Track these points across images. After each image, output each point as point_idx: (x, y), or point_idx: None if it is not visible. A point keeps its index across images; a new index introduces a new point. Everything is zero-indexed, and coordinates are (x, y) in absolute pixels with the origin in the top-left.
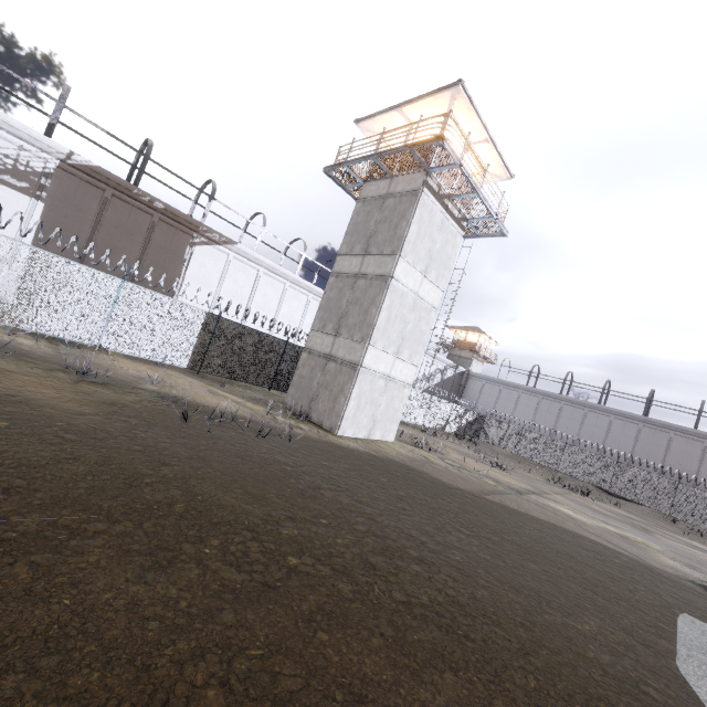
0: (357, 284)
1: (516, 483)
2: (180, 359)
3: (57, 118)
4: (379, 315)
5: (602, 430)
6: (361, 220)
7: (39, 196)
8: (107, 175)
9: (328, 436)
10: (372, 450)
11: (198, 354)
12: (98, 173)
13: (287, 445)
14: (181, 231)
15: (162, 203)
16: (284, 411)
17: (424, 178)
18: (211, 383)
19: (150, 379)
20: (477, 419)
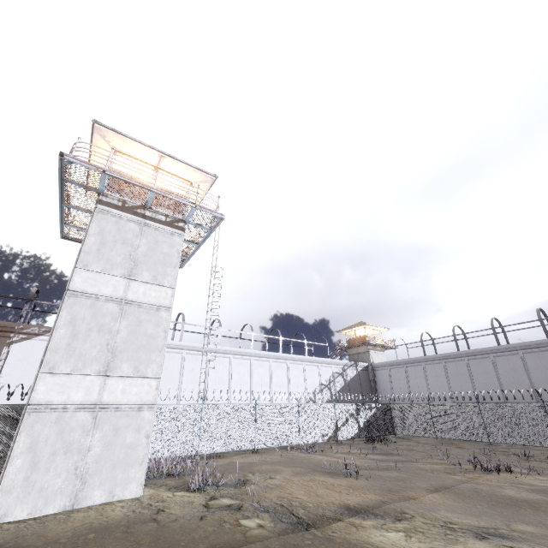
0: None
1: (349, 497)
2: None
3: None
4: (52, 334)
5: (520, 371)
6: None
7: None
8: None
9: None
10: (13, 537)
11: None
12: None
13: None
14: None
15: None
16: None
17: (97, 198)
18: None
19: None
20: (379, 411)
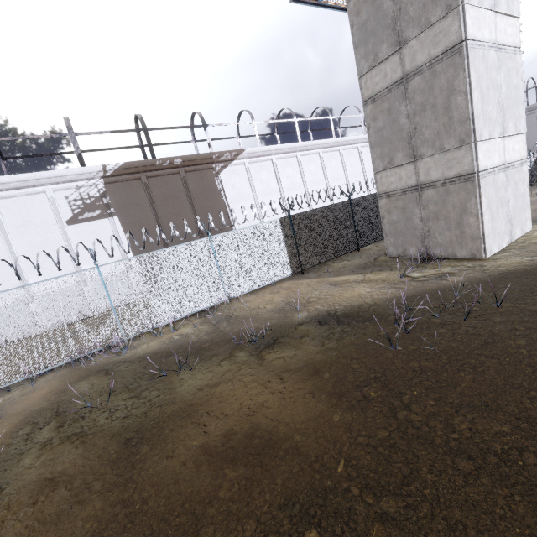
0: (410, 89)
1: None
2: (284, 270)
3: (78, 148)
4: (472, 99)
5: None
6: (367, 15)
7: (110, 213)
8: (133, 165)
9: (486, 266)
10: None
11: (293, 257)
12: (128, 168)
13: (500, 309)
14: (203, 170)
15: (178, 158)
16: (401, 263)
17: None
18: (317, 274)
19: (288, 305)
20: None
